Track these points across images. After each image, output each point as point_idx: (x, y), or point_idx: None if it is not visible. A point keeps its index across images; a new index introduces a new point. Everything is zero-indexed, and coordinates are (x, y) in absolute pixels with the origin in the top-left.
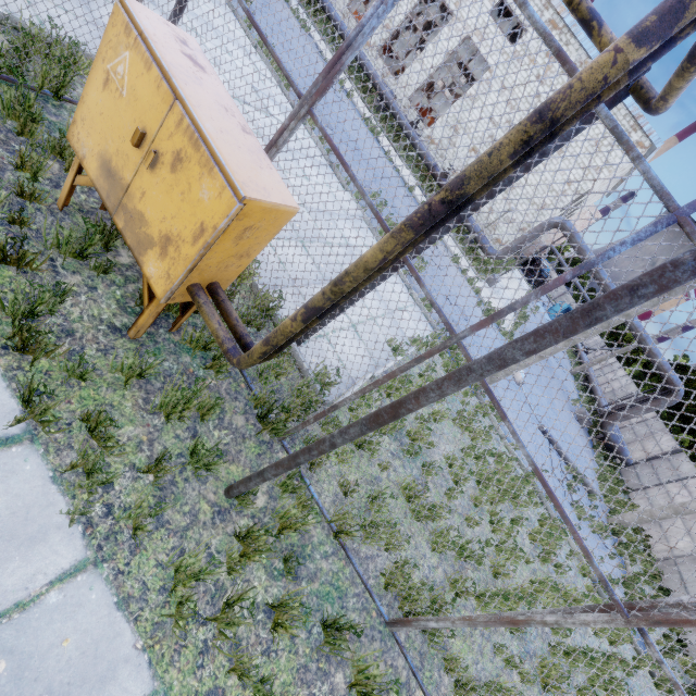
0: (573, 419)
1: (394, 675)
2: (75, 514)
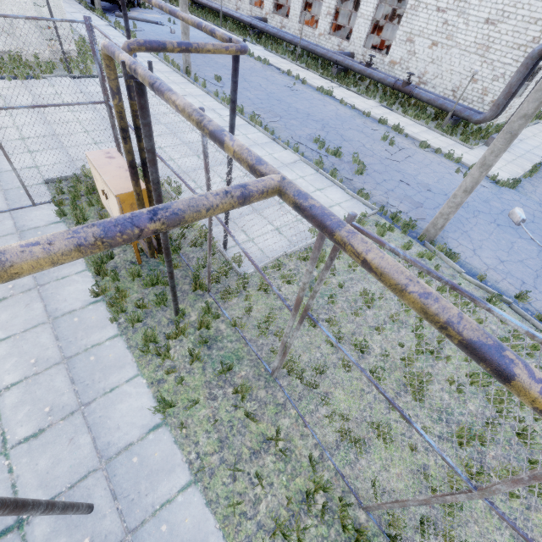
0: None
1: (273, 399)
2: (112, 319)
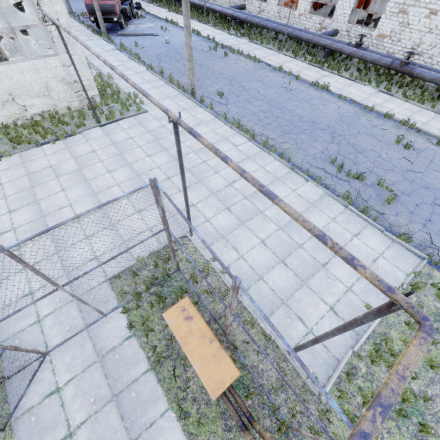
0: None
1: None
2: None
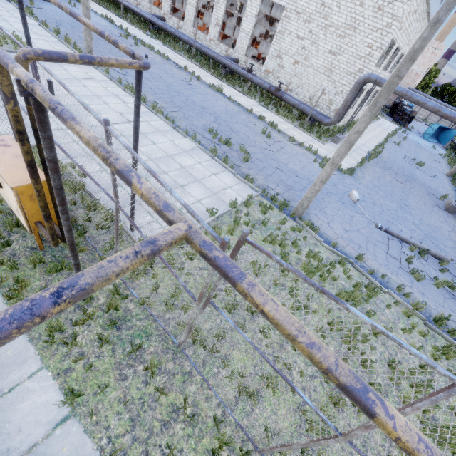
0: (438, 210)
1: (180, 369)
2: None
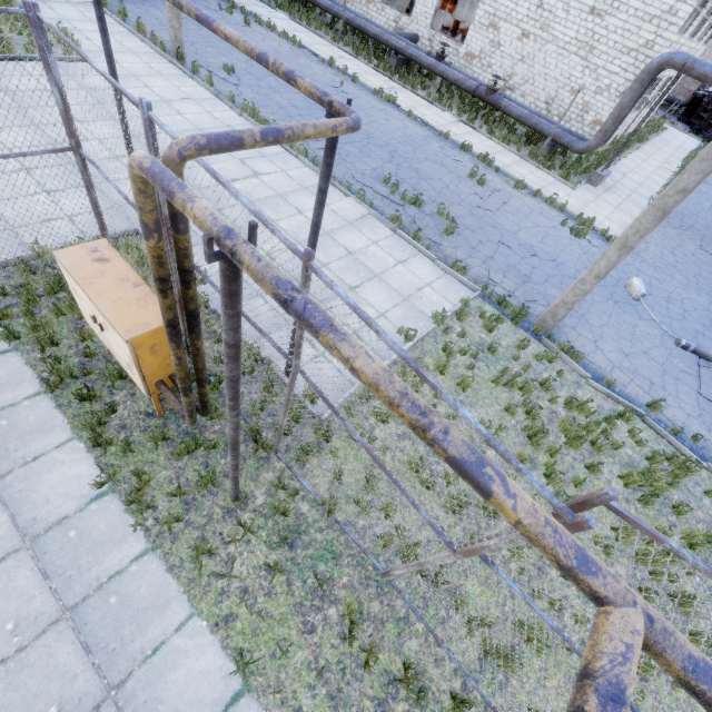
0: None
1: (390, 612)
2: (135, 526)
